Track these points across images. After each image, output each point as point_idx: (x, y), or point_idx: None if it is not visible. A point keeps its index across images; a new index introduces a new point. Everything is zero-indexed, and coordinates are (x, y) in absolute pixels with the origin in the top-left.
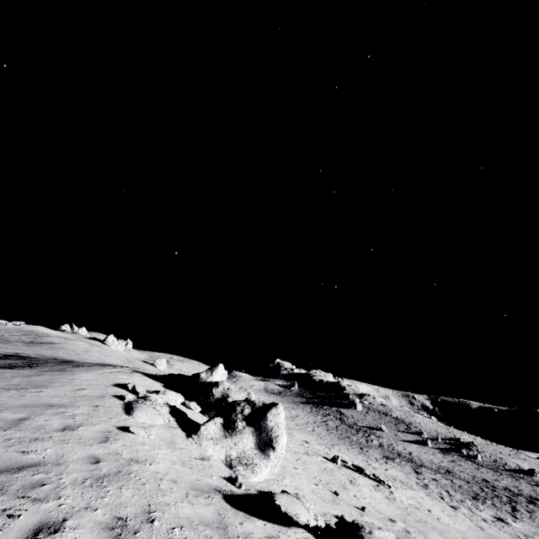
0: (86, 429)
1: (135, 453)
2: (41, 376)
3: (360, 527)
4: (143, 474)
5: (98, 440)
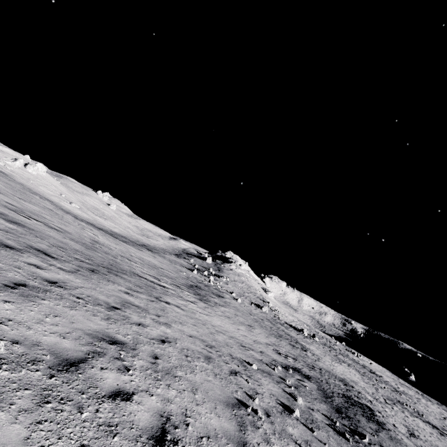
0: None
1: None
2: None
3: None
4: None
5: None
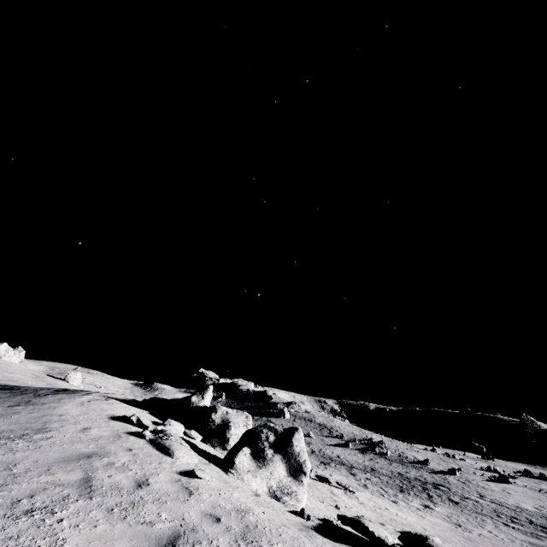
0: (156, 481)
1: (230, 502)
2: (20, 415)
3: (425, 537)
4: (266, 524)
5: (183, 492)
